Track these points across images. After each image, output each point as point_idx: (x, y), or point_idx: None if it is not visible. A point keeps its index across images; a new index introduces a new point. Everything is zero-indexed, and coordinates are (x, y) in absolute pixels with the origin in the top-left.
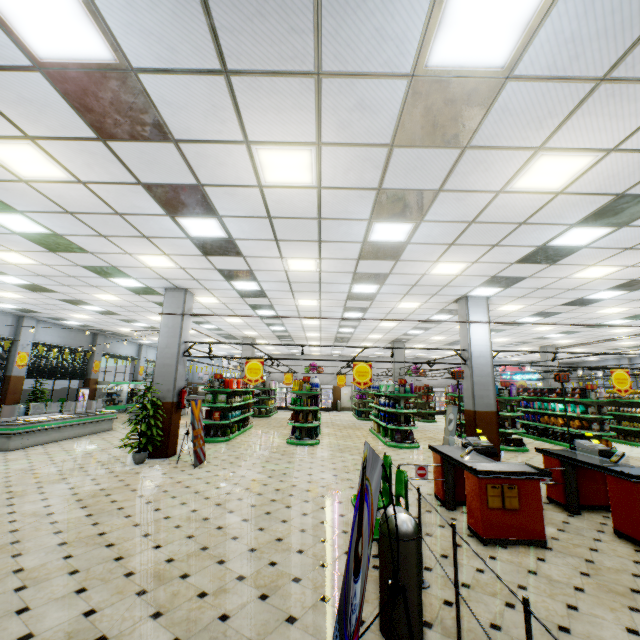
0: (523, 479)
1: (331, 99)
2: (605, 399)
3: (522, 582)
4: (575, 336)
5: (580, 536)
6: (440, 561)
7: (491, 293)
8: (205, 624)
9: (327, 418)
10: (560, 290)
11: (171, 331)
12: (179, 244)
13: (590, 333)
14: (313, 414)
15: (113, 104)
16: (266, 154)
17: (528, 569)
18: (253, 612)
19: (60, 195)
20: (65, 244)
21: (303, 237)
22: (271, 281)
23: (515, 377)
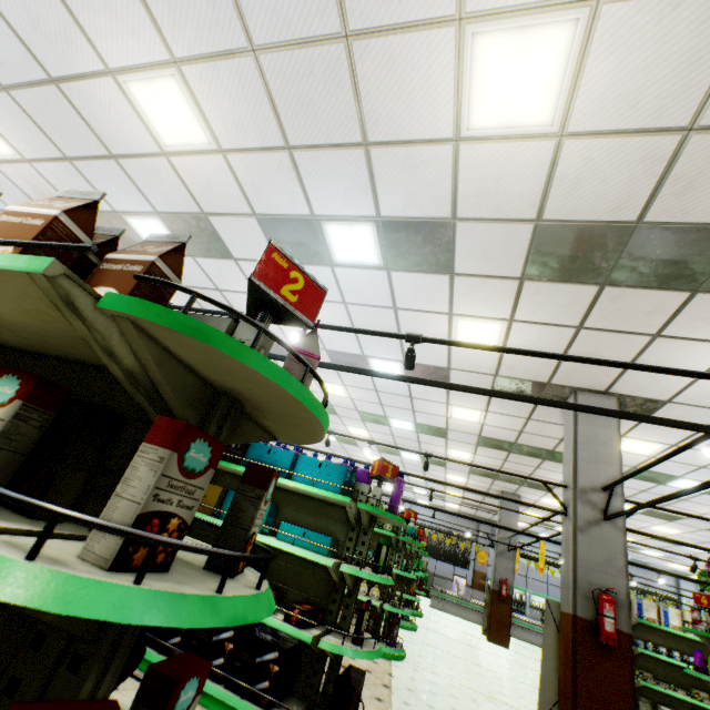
0: None
1: None
2: None
3: None
4: None
5: None
6: None
7: None
8: None
9: None
10: None
11: None
12: None
13: None
14: None
15: None
16: None
17: None
18: None
19: None
20: None
21: None
22: None
23: None
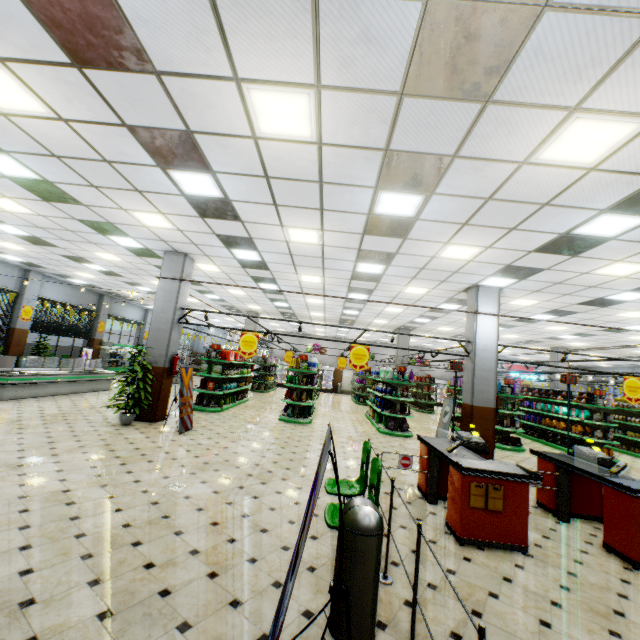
0: (511, 481)
1: (331, 25)
2: (613, 407)
3: (494, 589)
4: (590, 339)
5: (566, 546)
6: (410, 557)
7: (504, 284)
8: (143, 598)
9: (325, 399)
10: (579, 287)
11: (167, 296)
12: (174, 202)
13: (606, 337)
14: (308, 393)
15: (83, 18)
16: (259, 96)
17: (503, 576)
18: (197, 590)
19: (43, 134)
20: (57, 193)
21: (304, 203)
22: (272, 252)
23: (522, 376)
